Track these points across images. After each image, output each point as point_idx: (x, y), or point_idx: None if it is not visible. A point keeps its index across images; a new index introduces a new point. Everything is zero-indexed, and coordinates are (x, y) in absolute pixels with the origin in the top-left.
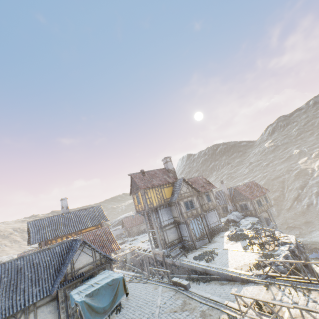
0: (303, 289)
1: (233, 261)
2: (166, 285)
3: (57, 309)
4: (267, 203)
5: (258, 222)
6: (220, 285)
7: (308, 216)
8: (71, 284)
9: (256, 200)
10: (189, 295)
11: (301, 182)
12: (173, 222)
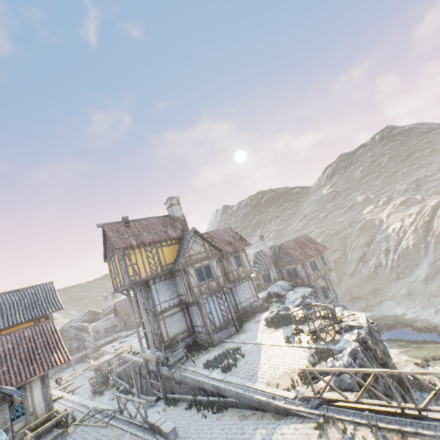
0: (392, 438)
1: (267, 367)
2: (138, 430)
3: None
4: (325, 266)
5: (312, 294)
6: (238, 421)
7: (376, 281)
8: None
9: (310, 262)
10: None
11: (367, 237)
12: (179, 303)
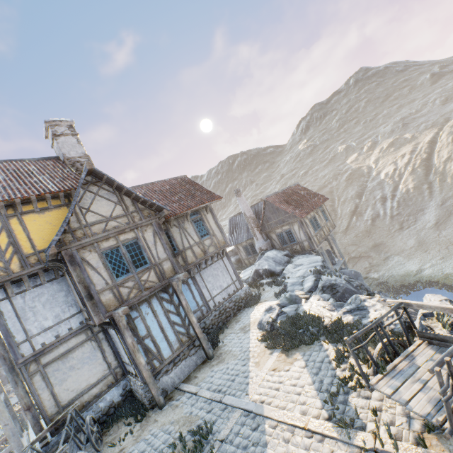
0: None
1: None
2: None
3: None
4: (327, 222)
5: (325, 265)
6: None
7: (376, 235)
8: None
9: (310, 218)
10: None
11: (357, 187)
12: (82, 327)
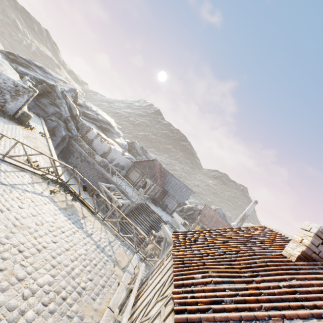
0: None
1: None
2: None
3: None
4: None
5: None
6: None
7: None
8: None
9: None
10: None
11: None
12: None
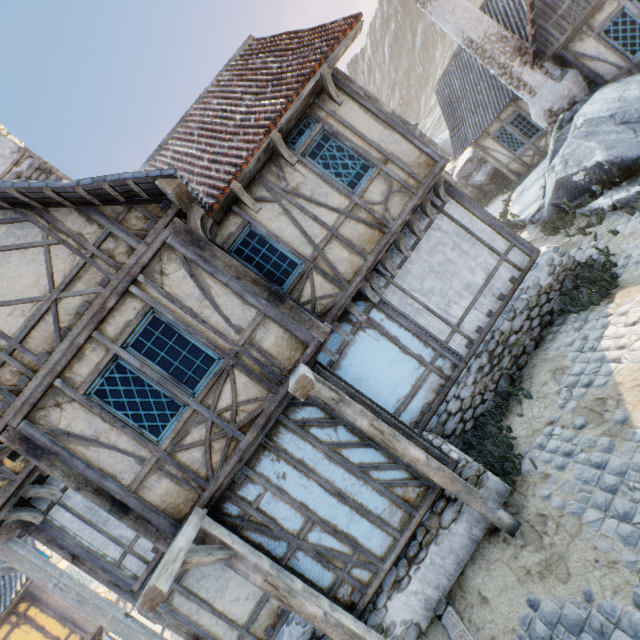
0: None
1: None
2: None
3: None
4: None
5: None
6: None
7: None
8: None
9: None
10: None
11: None
12: None
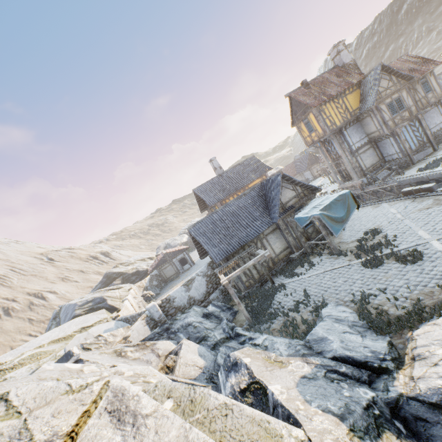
0: None
1: None
2: (391, 200)
3: (281, 236)
4: None
5: None
6: None
7: None
8: (286, 215)
9: None
10: (441, 194)
11: None
12: (368, 142)
